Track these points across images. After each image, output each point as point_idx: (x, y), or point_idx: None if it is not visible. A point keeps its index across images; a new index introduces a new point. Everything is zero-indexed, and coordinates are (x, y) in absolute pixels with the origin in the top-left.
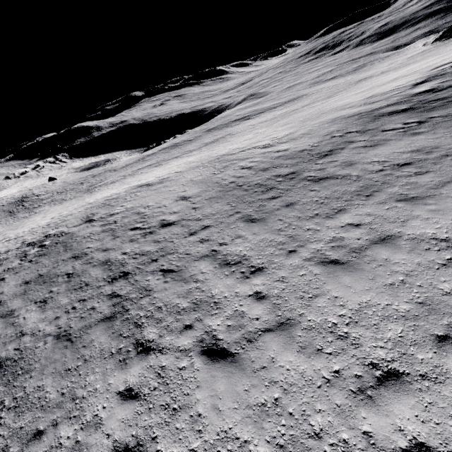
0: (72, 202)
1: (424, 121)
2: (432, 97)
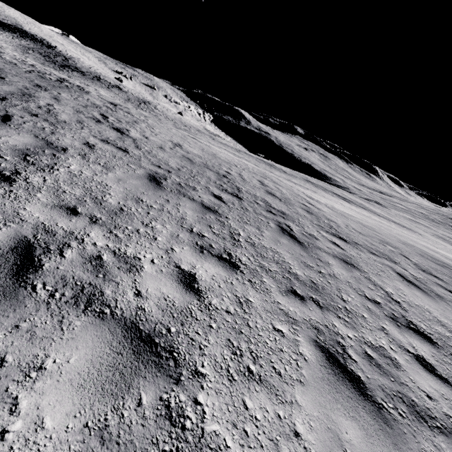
0: None
1: None
2: None
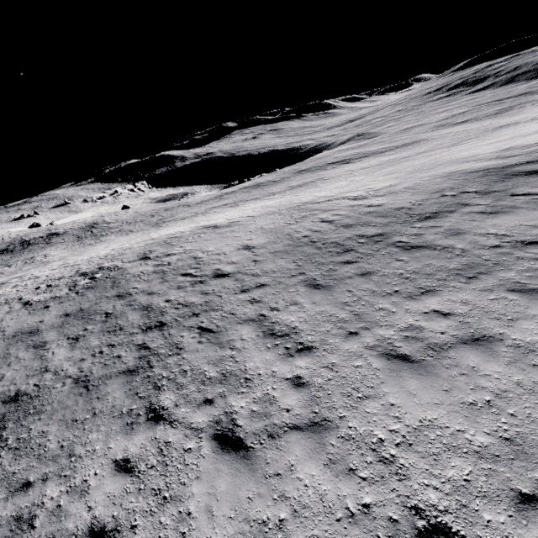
0: (137, 235)
1: None
2: None
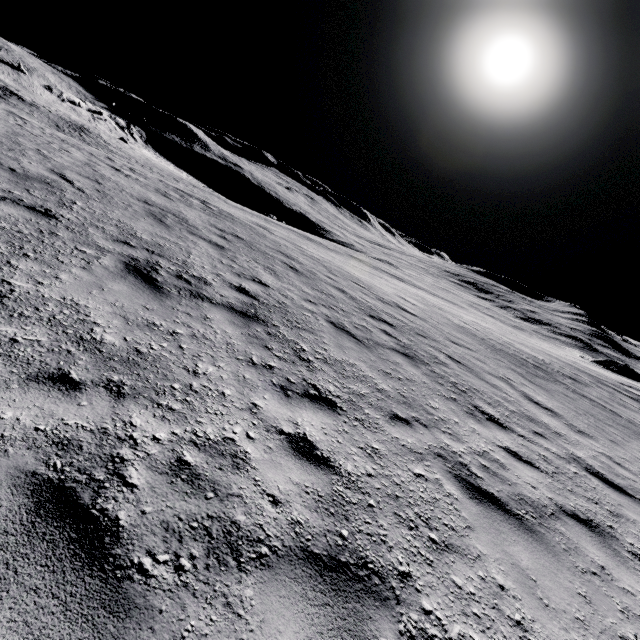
0: None
1: None
2: None
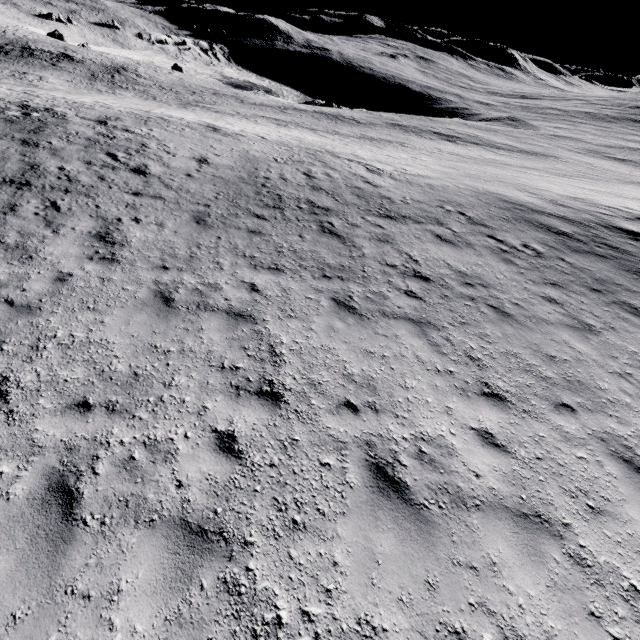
0: (152, 104)
1: (545, 257)
2: (616, 242)
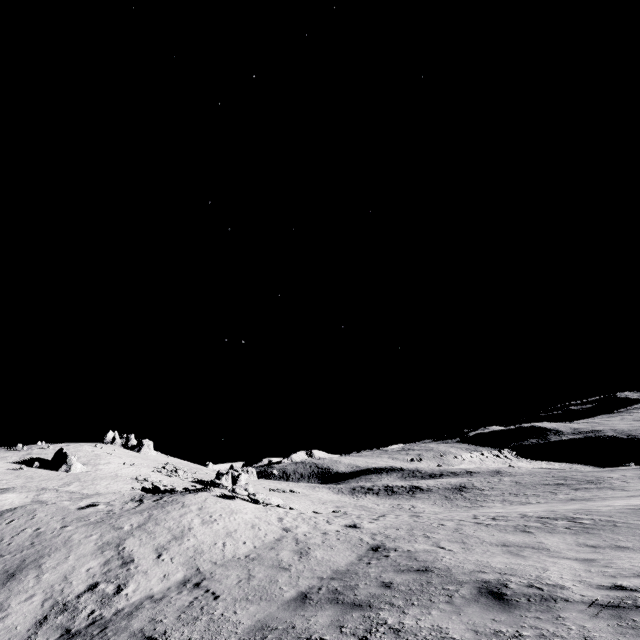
0: None
1: None
2: None
